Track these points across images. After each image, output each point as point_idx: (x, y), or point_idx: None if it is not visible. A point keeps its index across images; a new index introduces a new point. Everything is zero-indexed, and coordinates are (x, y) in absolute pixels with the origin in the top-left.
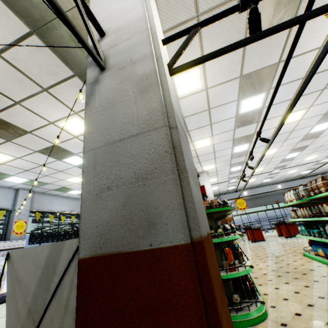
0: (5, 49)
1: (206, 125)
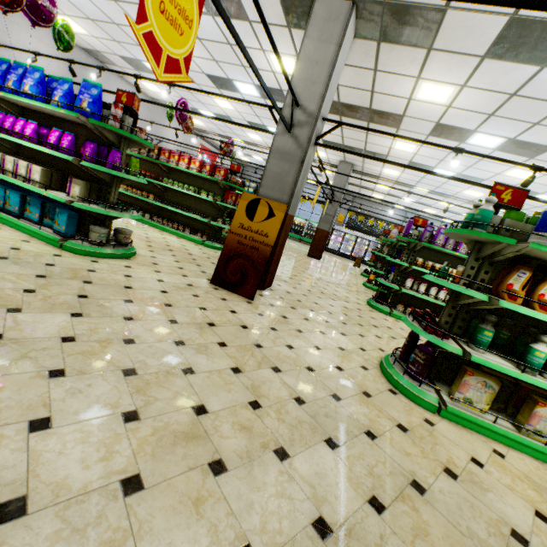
0: None
1: (442, 184)
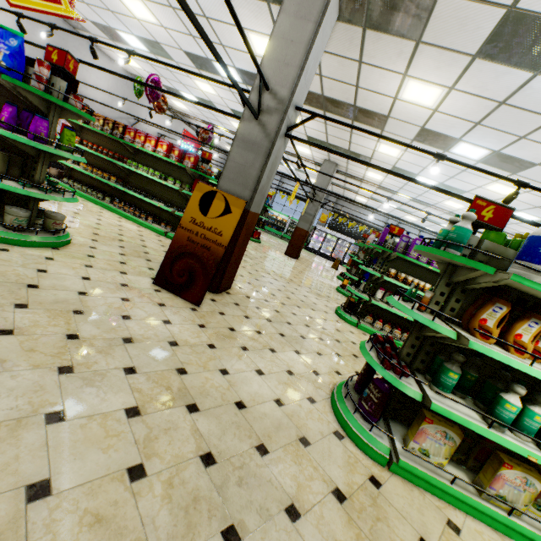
0: None
1: (424, 192)
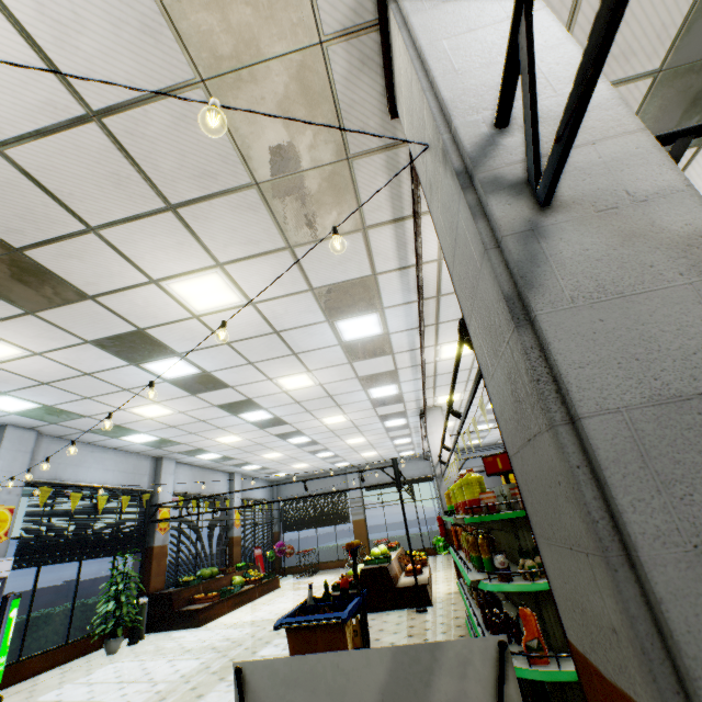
0: (117, 109)
1: None
